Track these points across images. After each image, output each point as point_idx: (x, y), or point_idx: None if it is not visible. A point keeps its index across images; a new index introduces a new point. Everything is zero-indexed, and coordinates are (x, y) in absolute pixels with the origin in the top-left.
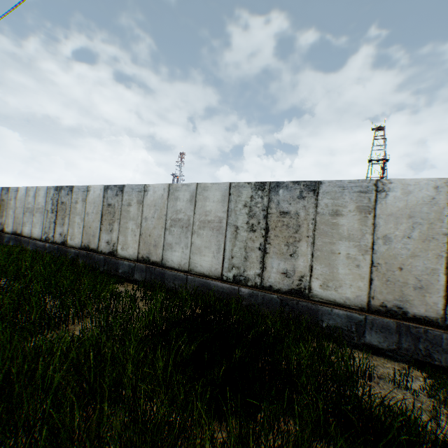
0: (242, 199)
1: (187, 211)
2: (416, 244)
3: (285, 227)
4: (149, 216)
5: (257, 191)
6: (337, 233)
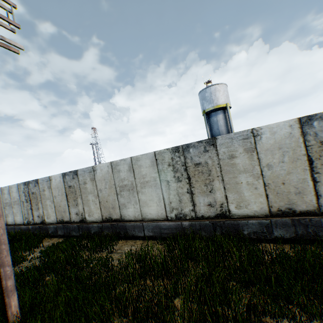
0: (22, 189)
1: (9, 198)
2: (61, 197)
3: (35, 198)
4: None
5: (25, 185)
6: (46, 197)
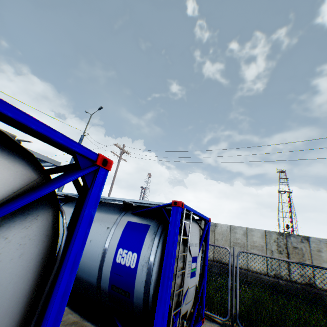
0: (272, 238)
1: (242, 239)
2: None
3: (296, 253)
4: (219, 239)
5: (279, 236)
6: (321, 259)
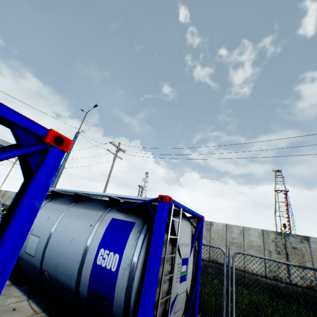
0: (270, 237)
1: (239, 239)
2: None
3: (295, 254)
4: (215, 238)
5: (277, 235)
6: None
